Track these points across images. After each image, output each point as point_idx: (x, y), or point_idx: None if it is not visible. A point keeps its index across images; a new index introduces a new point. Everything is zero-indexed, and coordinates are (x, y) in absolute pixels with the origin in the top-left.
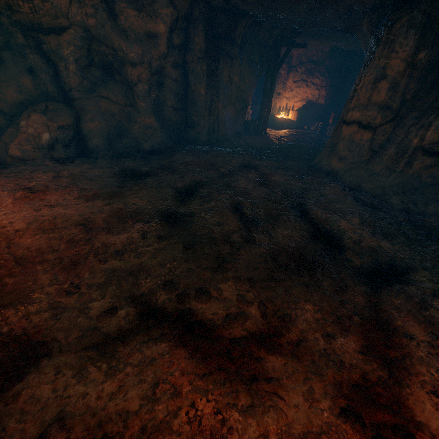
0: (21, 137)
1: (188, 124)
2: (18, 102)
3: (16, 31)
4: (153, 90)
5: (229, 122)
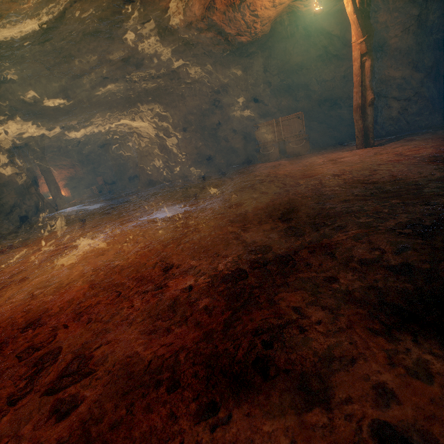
0: None
1: (12, 208)
2: None
3: None
4: None
5: None
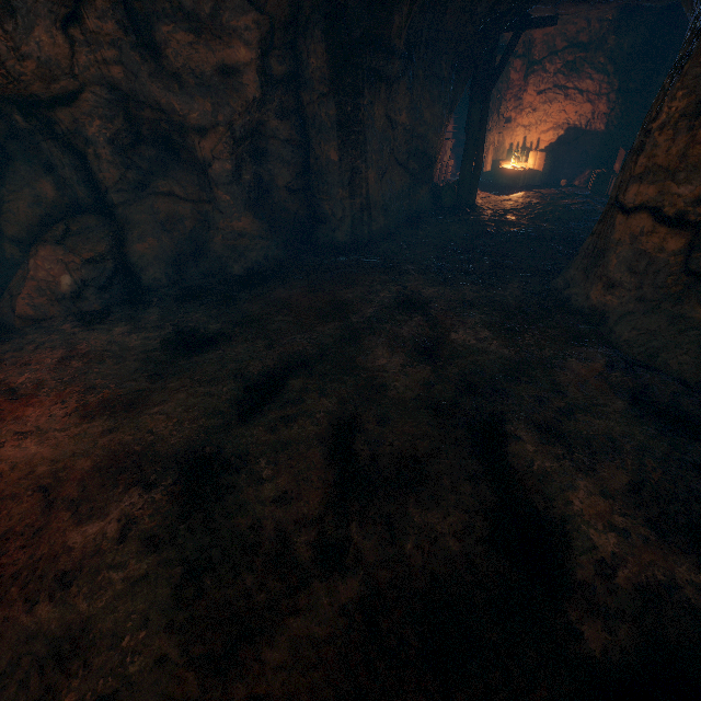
0: (30, 286)
1: (316, 216)
2: (36, 222)
3: (11, 111)
4: (244, 168)
5: (396, 199)
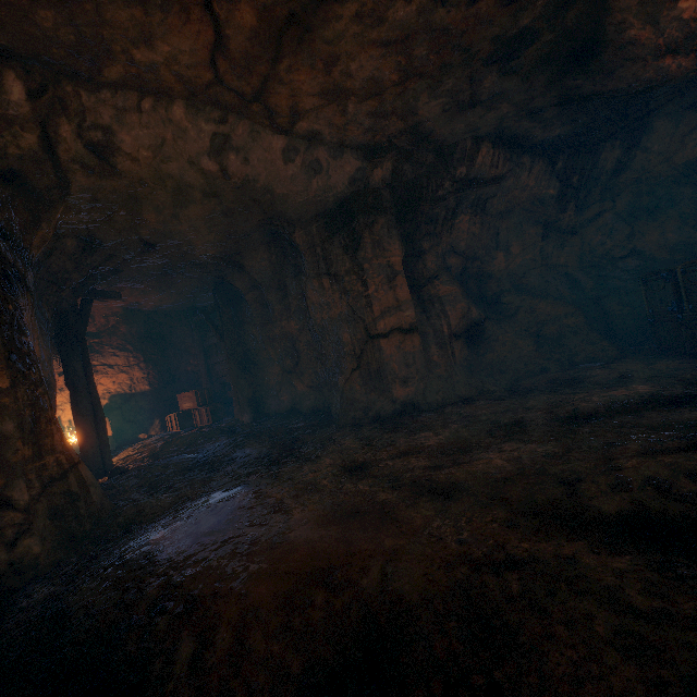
0: None
1: None
2: None
3: None
4: None
5: None
